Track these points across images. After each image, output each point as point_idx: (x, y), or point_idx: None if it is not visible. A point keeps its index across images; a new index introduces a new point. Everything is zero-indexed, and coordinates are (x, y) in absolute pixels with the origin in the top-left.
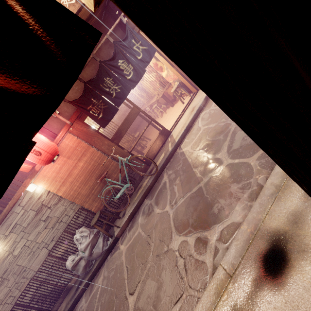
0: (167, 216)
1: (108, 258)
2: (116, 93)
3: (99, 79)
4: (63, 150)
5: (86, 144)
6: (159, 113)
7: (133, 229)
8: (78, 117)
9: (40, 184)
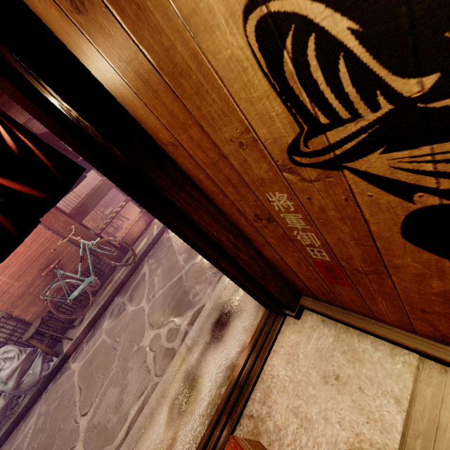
0: (142, 312)
1: (49, 387)
2: None
3: None
4: None
5: None
6: None
7: (94, 338)
8: None
9: None
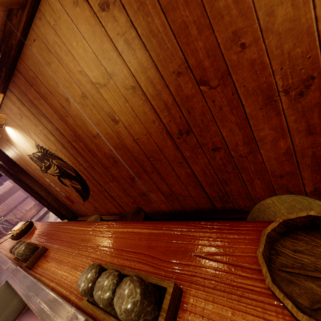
0: None
1: None
2: None
3: None
4: None
5: None
6: None
7: None
8: None
9: None
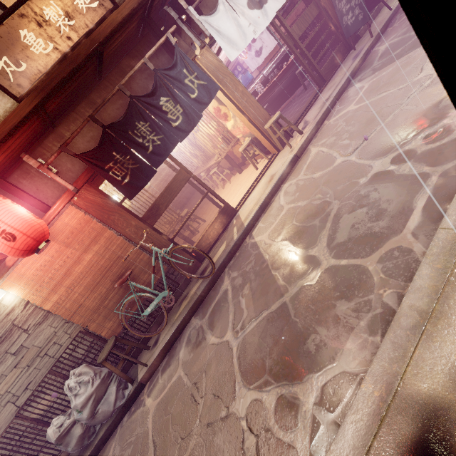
0: (228, 350)
1: (124, 420)
2: (155, 146)
3: (128, 123)
4: (59, 232)
5: (99, 223)
6: (219, 182)
7: (170, 369)
8: (90, 180)
9: (11, 290)
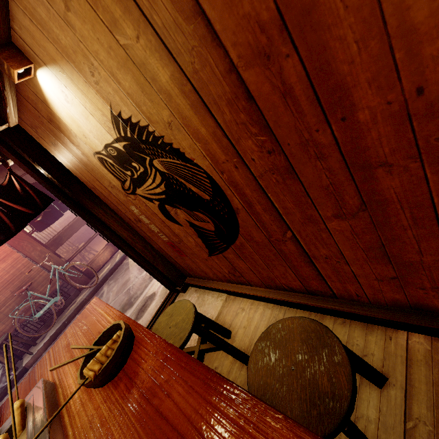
0: None
1: (4, 399)
2: None
3: None
4: None
5: (10, 248)
6: None
7: None
8: None
9: None
